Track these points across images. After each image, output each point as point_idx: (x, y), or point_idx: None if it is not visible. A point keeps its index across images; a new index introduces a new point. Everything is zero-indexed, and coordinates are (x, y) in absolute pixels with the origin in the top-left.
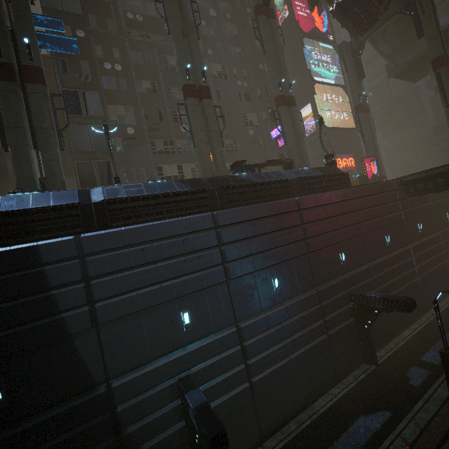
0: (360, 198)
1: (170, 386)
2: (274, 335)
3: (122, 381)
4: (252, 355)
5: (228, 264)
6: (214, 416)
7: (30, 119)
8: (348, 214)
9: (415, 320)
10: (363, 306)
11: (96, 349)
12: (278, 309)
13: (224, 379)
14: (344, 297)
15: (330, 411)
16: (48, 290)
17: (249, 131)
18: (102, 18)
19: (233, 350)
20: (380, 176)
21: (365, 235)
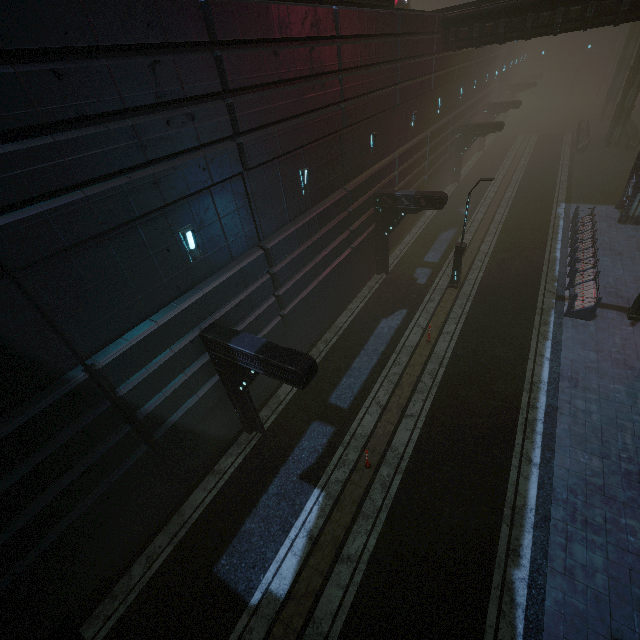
0: (402, 36)
1: (191, 343)
2: (305, 255)
3: (113, 355)
4: (283, 283)
5: (242, 138)
6: (292, 351)
7: None
8: (386, 65)
9: (414, 226)
10: (389, 209)
11: (33, 317)
12: (309, 219)
13: (255, 319)
14: (370, 200)
15: (353, 324)
16: None
17: None
18: None
19: (261, 281)
20: (408, 4)
21: (397, 108)
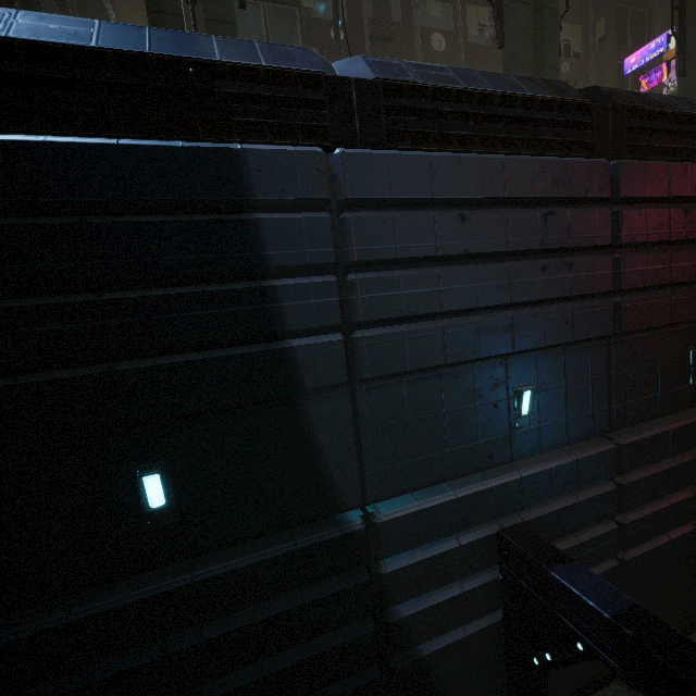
0: None
1: (483, 541)
2: (678, 474)
3: (396, 512)
4: (633, 506)
5: (620, 296)
6: None
7: None
8: None
9: None
10: None
11: (348, 434)
12: (695, 420)
13: (577, 545)
14: None
15: None
16: (259, 278)
17: (561, 65)
18: None
19: (601, 489)
20: None
21: None
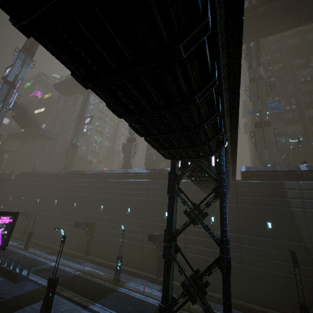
0: None
1: None
2: None
3: None
4: None
5: None
6: None
7: (264, 139)
8: None
9: None
10: None
11: (305, 227)
12: None
13: None
14: None
15: None
16: (286, 198)
17: None
18: (285, 87)
19: None
20: None
21: None
